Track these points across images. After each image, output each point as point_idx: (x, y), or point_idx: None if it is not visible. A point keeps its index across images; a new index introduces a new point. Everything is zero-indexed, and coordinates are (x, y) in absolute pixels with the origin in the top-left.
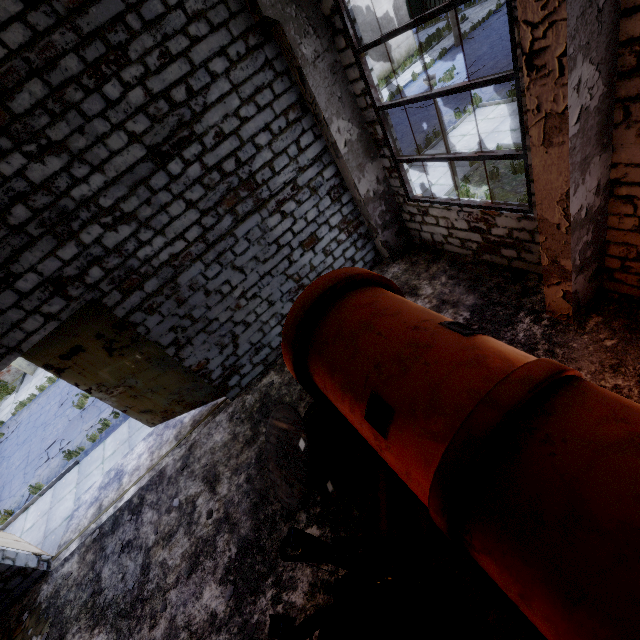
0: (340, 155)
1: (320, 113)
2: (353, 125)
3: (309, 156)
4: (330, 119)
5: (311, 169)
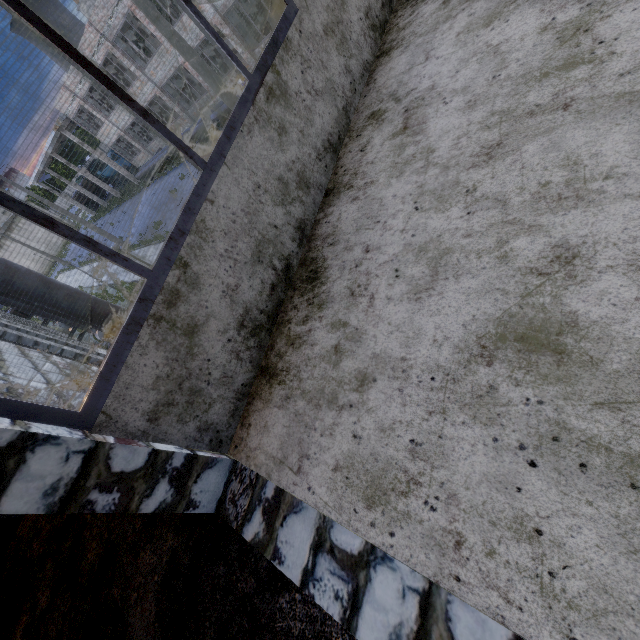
0: None
1: None
2: None
3: None
4: None
5: None
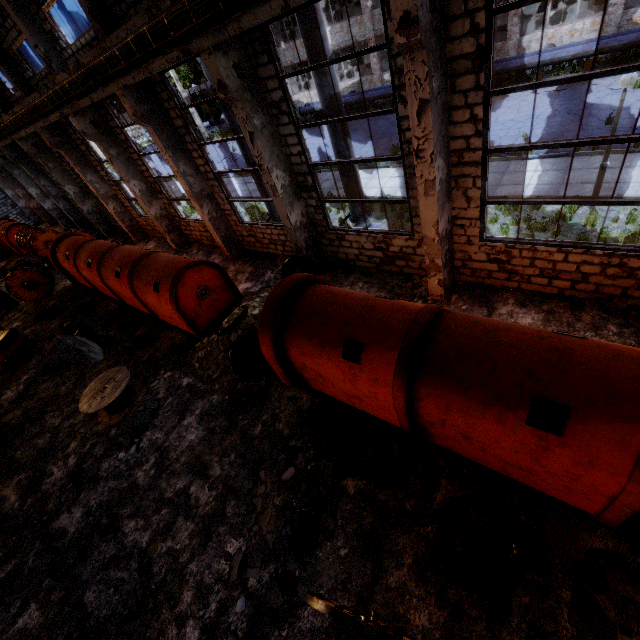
0: (11, 197)
1: (2, 189)
2: (13, 191)
3: (2, 197)
4: (5, 190)
5: (3, 200)
